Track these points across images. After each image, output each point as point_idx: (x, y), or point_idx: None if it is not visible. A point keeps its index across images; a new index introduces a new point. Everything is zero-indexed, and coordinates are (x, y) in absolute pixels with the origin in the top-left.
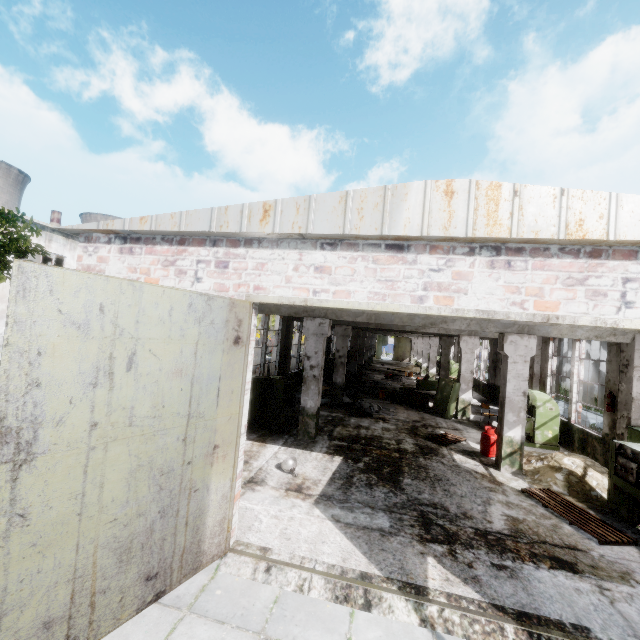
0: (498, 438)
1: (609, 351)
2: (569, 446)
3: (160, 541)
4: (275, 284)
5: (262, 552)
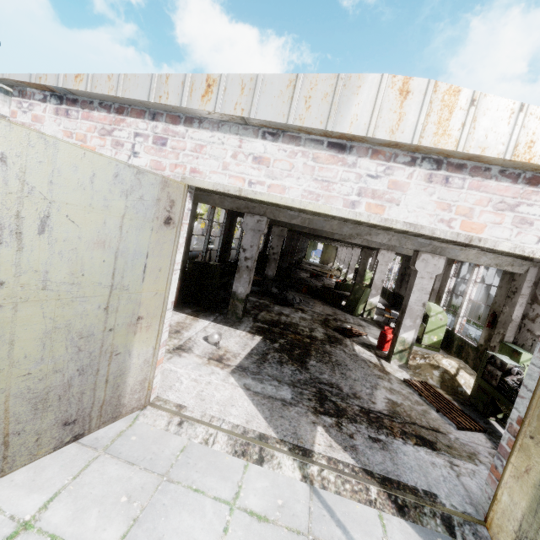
0: (394, 337)
1: (502, 278)
2: (448, 350)
3: (79, 394)
4: (212, 169)
5: (178, 408)
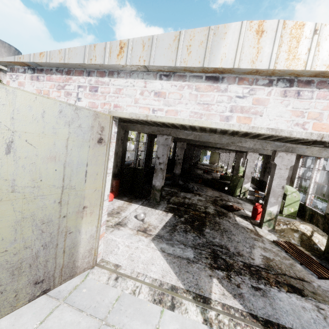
0: (263, 211)
1: None
2: (302, 217)
3: (44, 262)
4: (127, 104)
5: (115, 267)
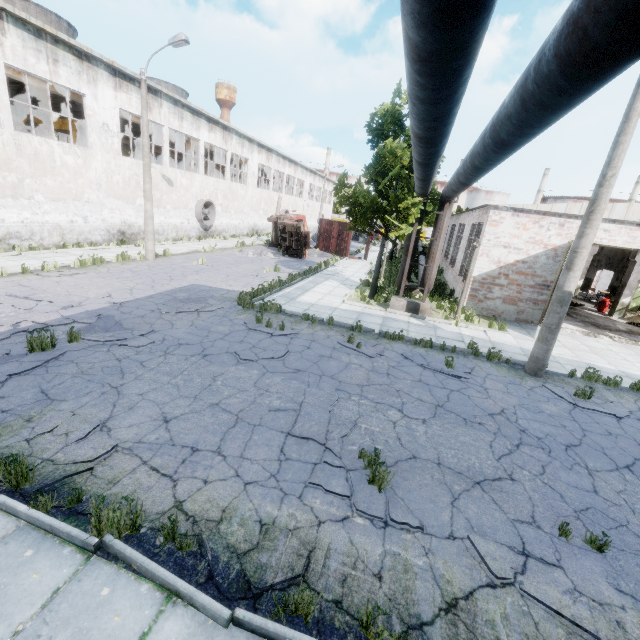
0: (614, 302)
1: None
2: None
3: None
4: None
5: None
